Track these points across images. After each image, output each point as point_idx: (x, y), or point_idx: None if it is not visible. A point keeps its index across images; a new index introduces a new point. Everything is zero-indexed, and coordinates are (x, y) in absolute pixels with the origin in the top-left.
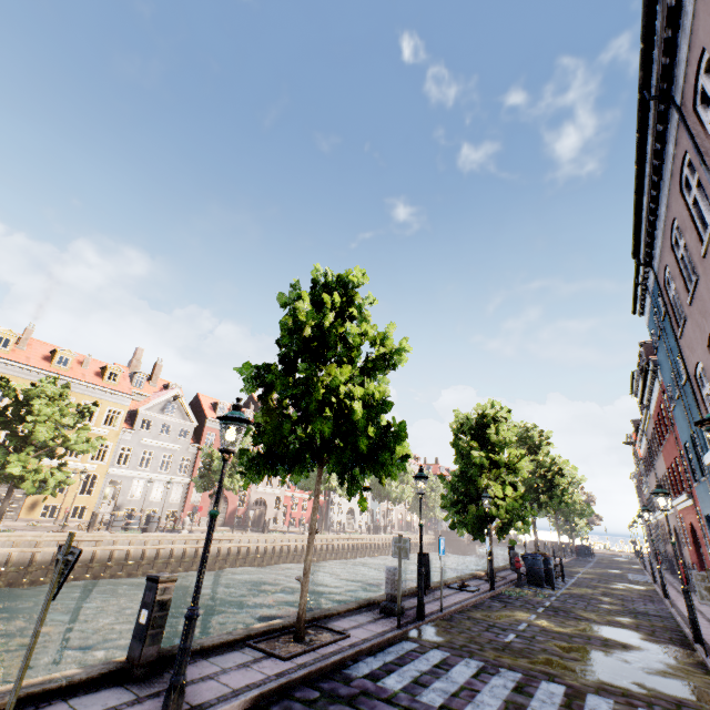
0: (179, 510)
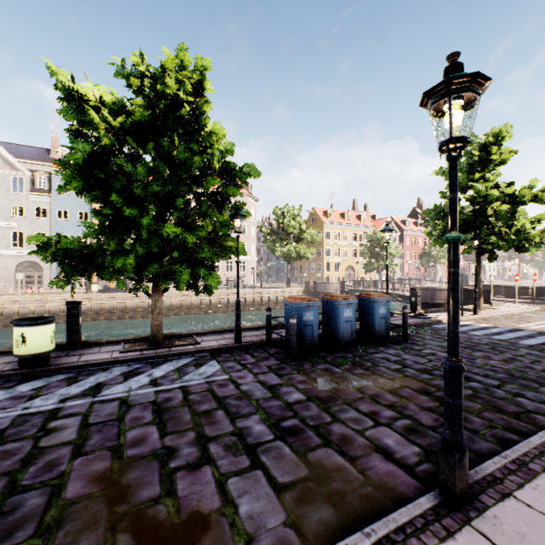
0: (401, 276)
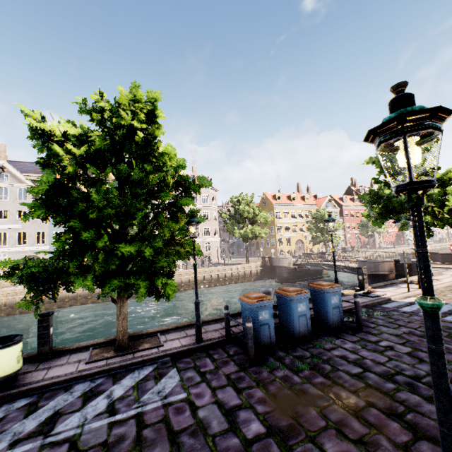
0: (344, 245)
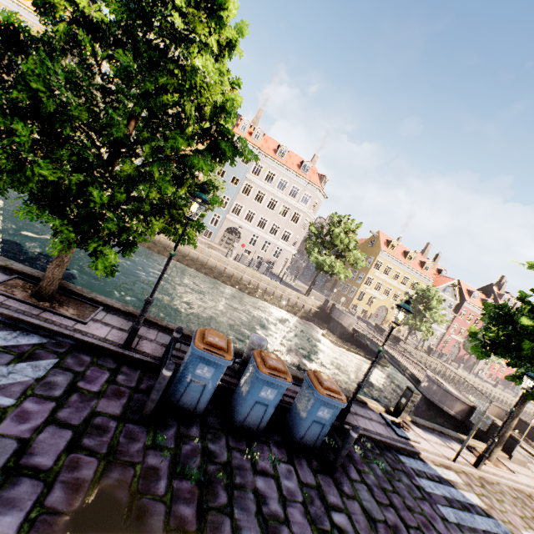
0: (434, 344)
